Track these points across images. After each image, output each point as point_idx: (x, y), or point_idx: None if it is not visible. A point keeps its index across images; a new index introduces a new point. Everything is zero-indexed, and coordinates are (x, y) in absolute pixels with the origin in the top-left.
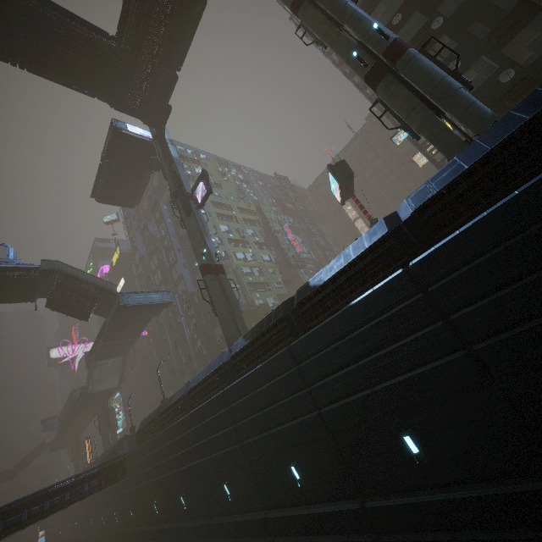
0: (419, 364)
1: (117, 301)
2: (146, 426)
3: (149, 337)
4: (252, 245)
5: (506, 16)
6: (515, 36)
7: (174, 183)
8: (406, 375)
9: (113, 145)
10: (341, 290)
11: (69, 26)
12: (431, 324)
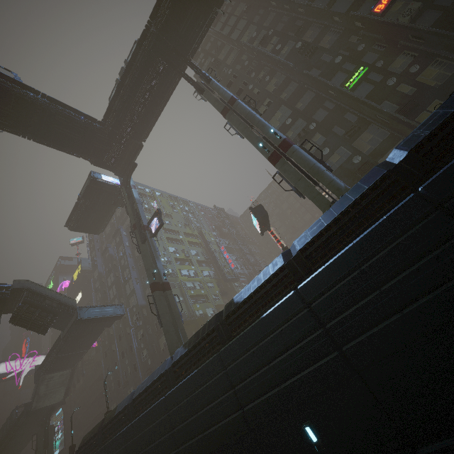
0: (310, 363)
1: (75, 315)
2: (87, 441)
3: (98, 348)
4: (195, 263)
5: (352, 125)
6: (359, 136)
7: (134, 218)
8: (303, 373)
9: (89, 189)
10: (256, 306)
11: (69, 115)
12: (315, 332)
